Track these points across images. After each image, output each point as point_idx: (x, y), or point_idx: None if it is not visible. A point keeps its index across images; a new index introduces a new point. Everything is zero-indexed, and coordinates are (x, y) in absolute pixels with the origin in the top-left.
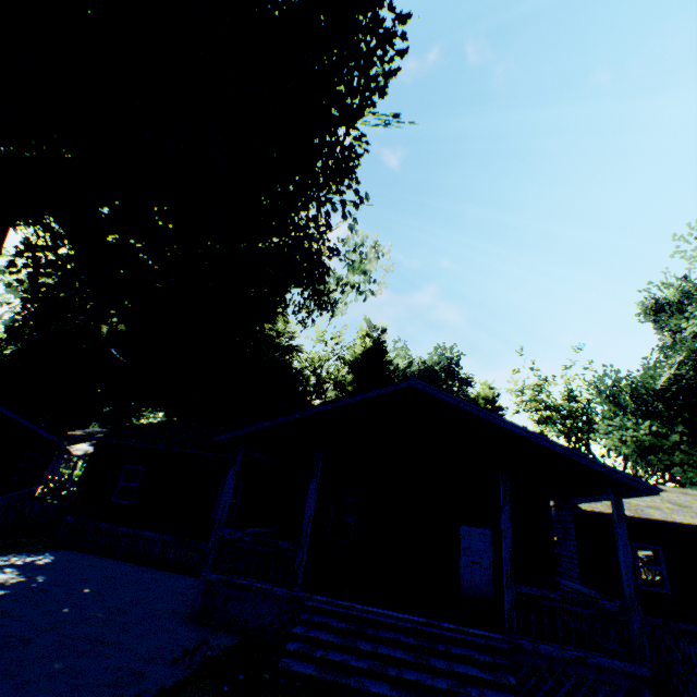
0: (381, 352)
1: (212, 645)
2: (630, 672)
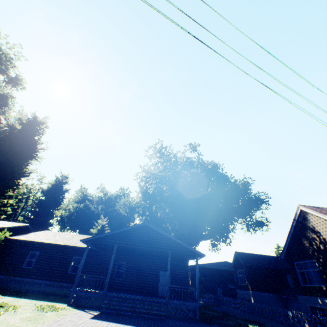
0: (61, 186)
1: None
2: None
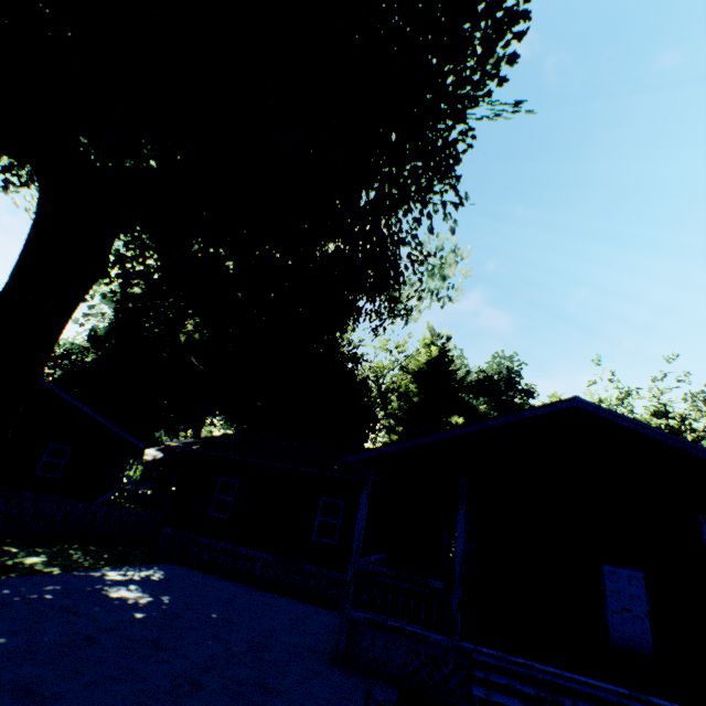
0: (447, 361)
1: (377, 699)
2: None
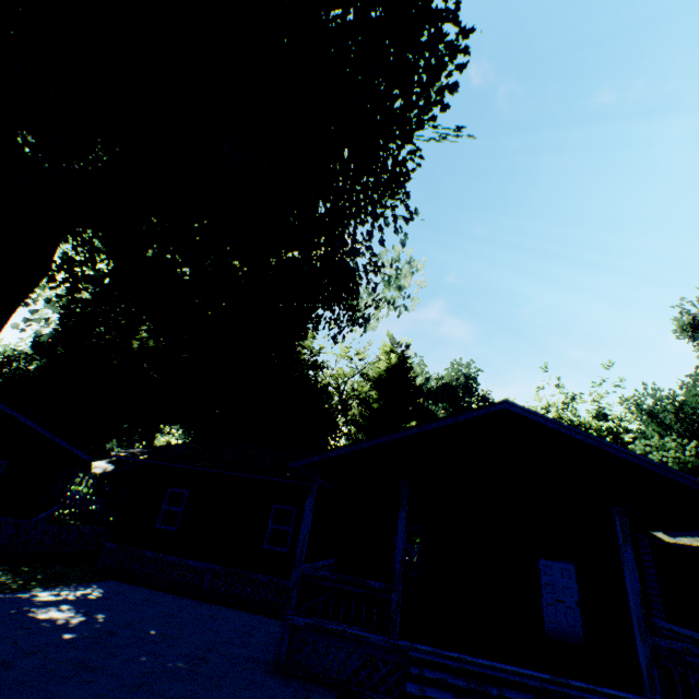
0: (406, 368)
1: None
2: None
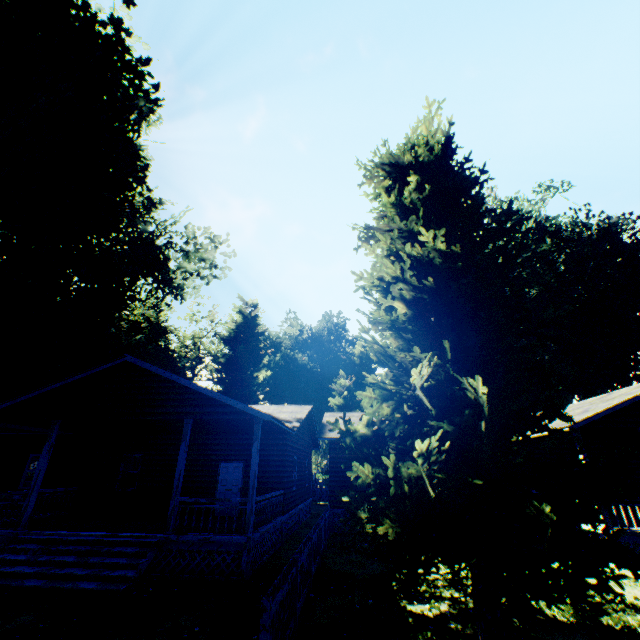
0: (252, 325)
1: None
2: (239, 542)
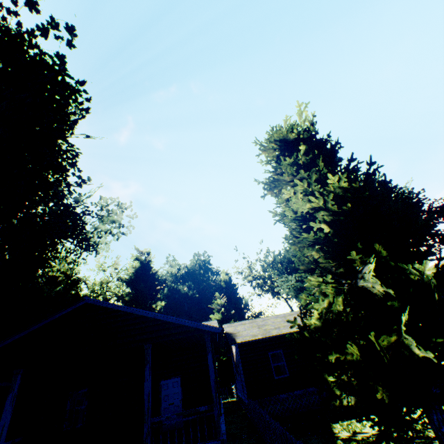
0: (148, 268)
1: None
2: None
